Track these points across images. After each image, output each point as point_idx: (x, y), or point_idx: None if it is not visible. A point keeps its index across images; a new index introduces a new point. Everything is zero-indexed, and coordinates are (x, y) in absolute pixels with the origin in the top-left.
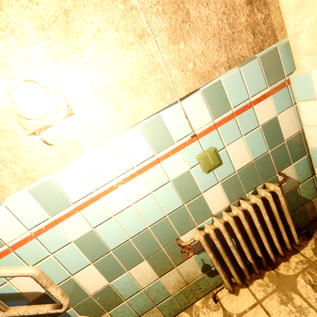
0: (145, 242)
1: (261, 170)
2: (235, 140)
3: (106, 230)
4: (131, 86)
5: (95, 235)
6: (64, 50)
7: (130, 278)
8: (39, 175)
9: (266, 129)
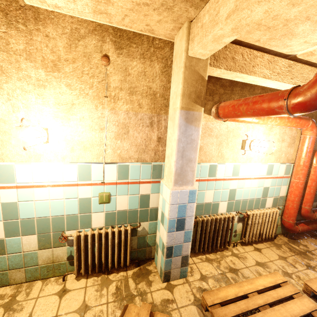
0: (43, 224)
1: (130, 217)
2: (123, 195)
3: (25, 206)
4: (84, 145)
5: (16, 206)
6: (62, 116)
7: (20, 241)
8: (9, 160)
9: (142, 197)
